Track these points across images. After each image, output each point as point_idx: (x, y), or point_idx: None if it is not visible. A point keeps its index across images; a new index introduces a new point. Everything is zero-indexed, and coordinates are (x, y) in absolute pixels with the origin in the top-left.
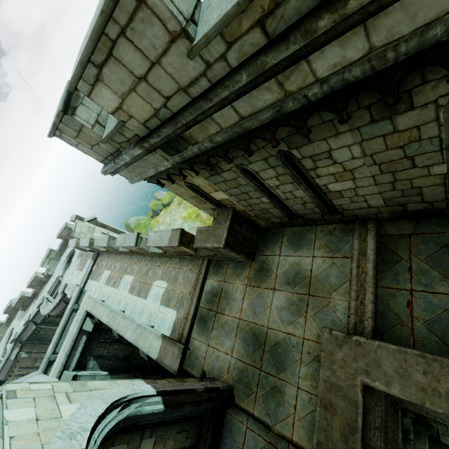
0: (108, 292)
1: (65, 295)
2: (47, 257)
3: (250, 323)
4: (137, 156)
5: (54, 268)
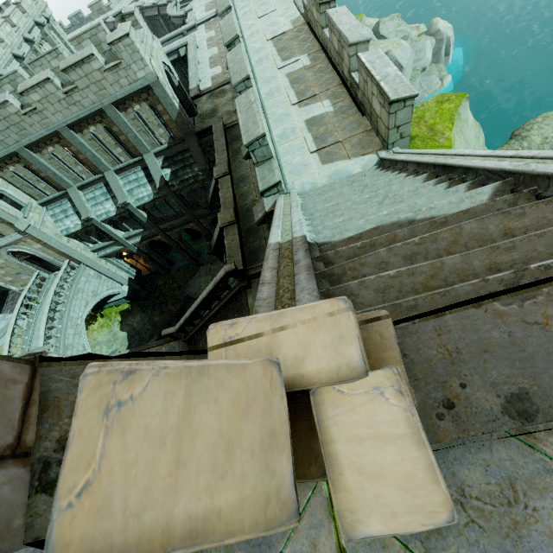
0: (204, 46)
1: (187, 16)
2: None
3: (218, 106)
4: None
5: None
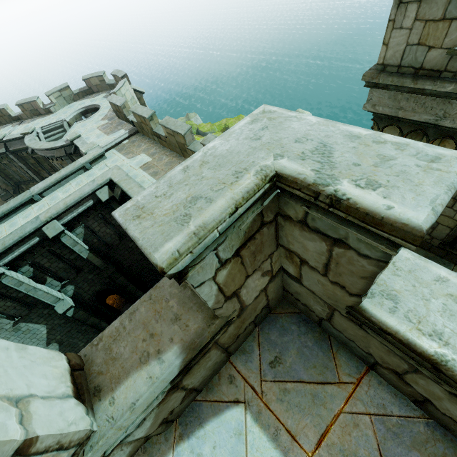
0: (143, 177)
1: (71, 145)
2: (59, 90)
3: None
4: (456, 94)
5: (59, 107)
